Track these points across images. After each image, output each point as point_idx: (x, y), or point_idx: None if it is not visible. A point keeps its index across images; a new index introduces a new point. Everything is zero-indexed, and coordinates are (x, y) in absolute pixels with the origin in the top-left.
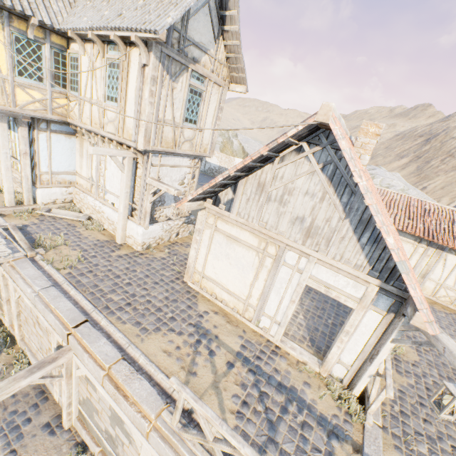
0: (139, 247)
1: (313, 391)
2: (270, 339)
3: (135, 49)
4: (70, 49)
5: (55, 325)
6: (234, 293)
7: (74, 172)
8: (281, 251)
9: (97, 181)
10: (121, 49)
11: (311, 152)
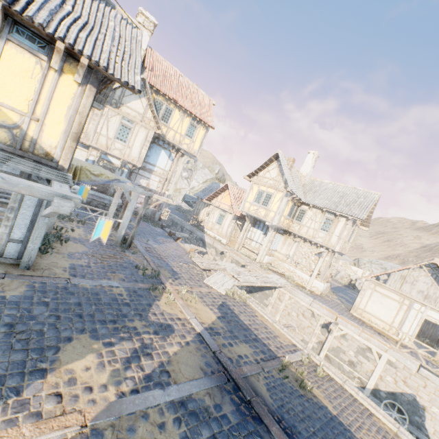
0: (319, 293)
1: (434, 363)
2: (405, 343)
3: (343, 218)
4: (301, 206)
5: (327, 313)
6: (383, 320)
7: (275, 250)
8: (412, 303)
9: (293, 257)
10: (337, 217)
11: (426, 269)
